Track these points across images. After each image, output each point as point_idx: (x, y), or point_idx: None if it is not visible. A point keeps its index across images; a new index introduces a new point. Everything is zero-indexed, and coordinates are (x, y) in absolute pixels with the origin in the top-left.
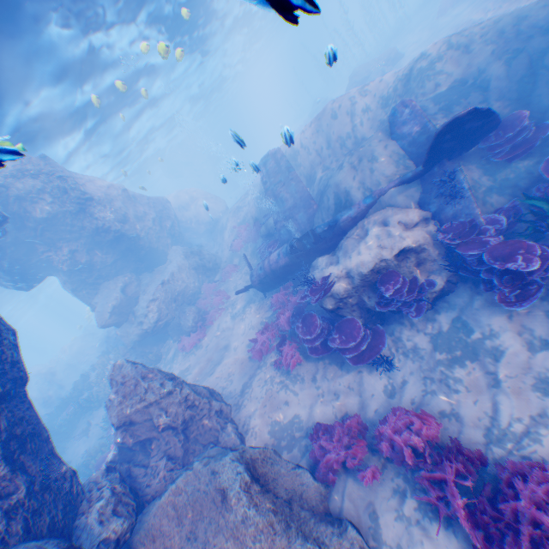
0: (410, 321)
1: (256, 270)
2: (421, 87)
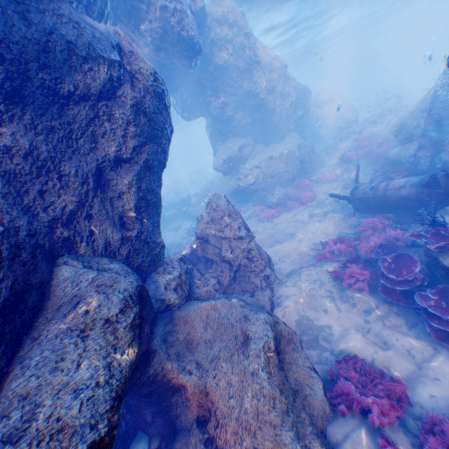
0: None
1: (364, 186)
2: None
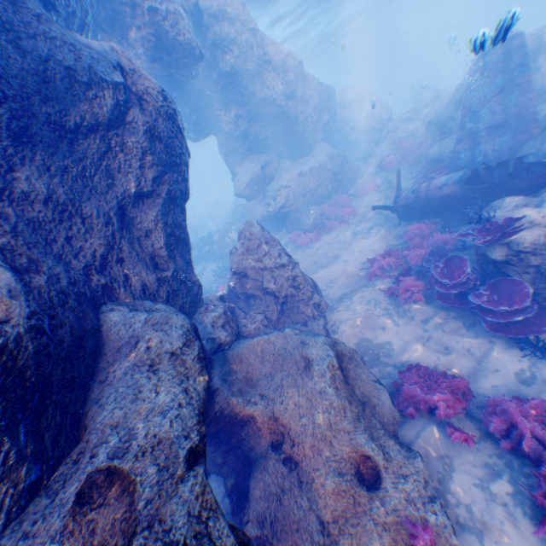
0: None
1: (406, 192)
2: None
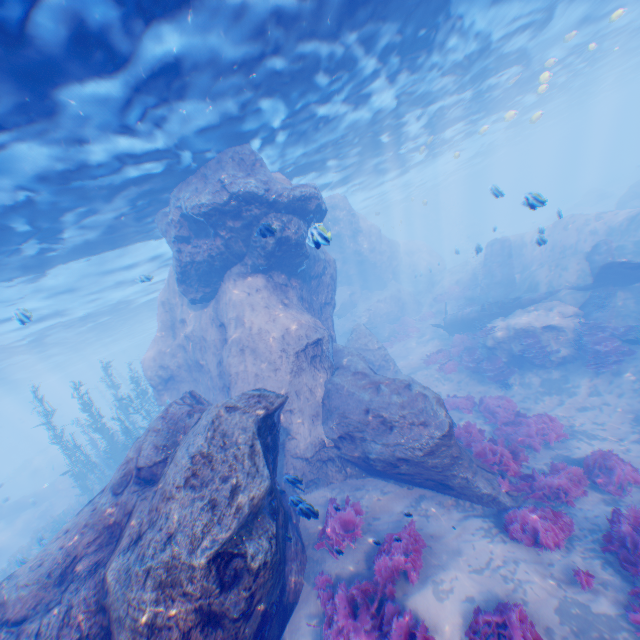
0: (535, 370)
1: (449, 315)
2: (634, 232)
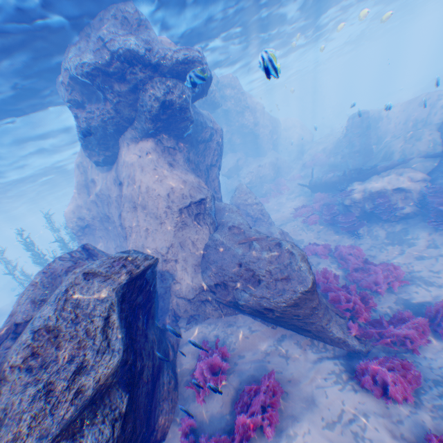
0: (382, 225)
1: (315, 178)
2: None
